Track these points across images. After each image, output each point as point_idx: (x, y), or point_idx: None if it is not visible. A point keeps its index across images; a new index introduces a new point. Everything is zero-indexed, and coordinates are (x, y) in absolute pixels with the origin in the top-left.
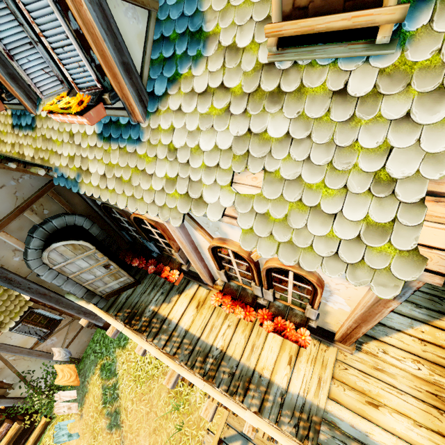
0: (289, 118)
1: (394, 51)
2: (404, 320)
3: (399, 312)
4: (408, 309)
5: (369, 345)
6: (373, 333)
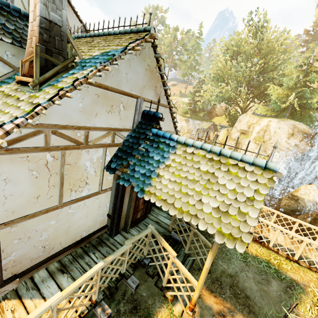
0: (3, 101)
1: (34, 91)
2: (56, 291)
3: (60, 285)
4: (68, 285)
5: (9, 302)
6: (24, 293)
